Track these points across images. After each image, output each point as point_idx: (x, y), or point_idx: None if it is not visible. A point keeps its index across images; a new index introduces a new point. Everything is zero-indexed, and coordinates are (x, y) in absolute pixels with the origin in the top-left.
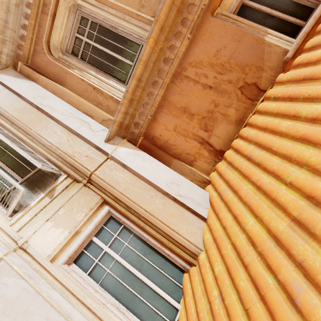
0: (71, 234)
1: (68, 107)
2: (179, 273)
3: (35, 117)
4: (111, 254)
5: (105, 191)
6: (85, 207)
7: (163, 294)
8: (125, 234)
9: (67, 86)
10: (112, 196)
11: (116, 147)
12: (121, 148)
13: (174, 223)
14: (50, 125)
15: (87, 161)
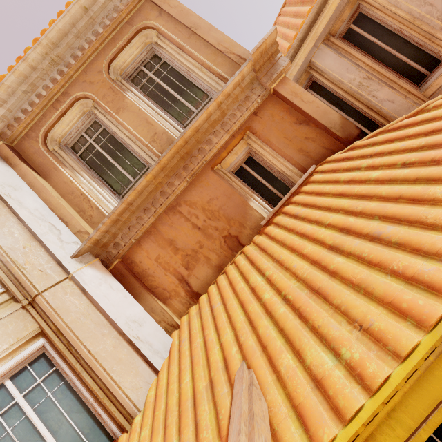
0: None
1: (43, 206)
2: None
3: None
4: (22, 407)
5: (47, 319)
6: (11, 336)
7: None
8: (54, 380)
9: (51, 182)
10: (54, 327)
11: (83, 266)
12: (88, 268)
13: (119, 372)
14: (9, 223)
15: (39, 277)
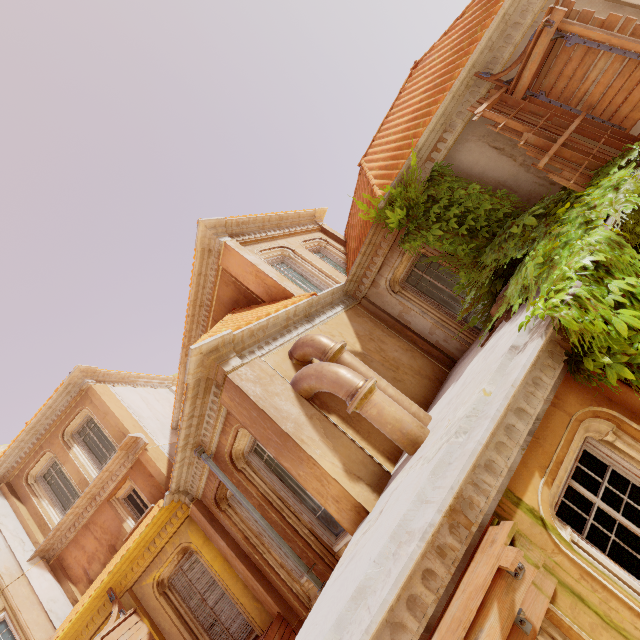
0: None
1: (19, 526)
2: None
3: None
4: None
5: (8, 601)
6: None
7: None
8: (7, 634)
9: (27, 506)
10: (11, 605)
11: (32, 566)
12: (35, 567)
13: (37, 630)
14: None
15: (8, 576)
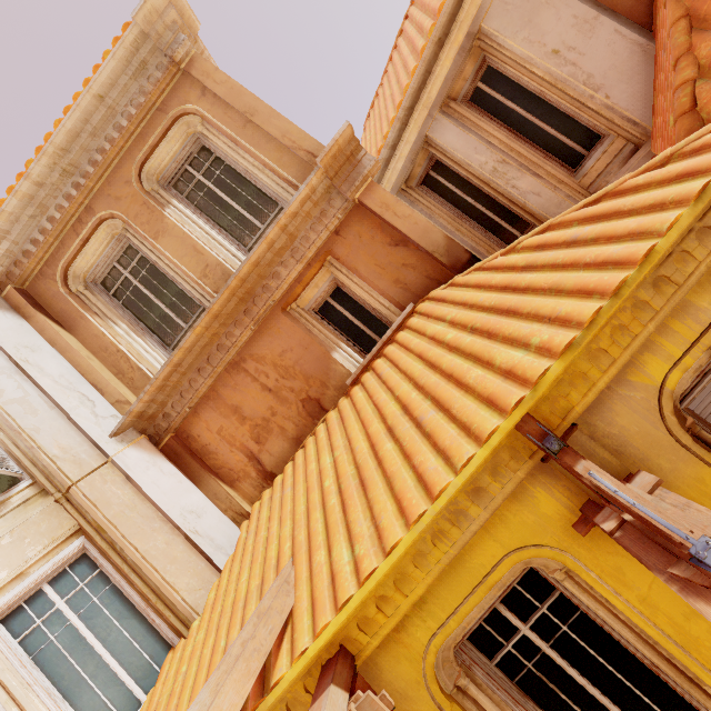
0: (12, 576)
1: (70, 370)
2: (163, 650)
3: (8, 381)
4: (65, 613)
5: (85, 514)
6: (46, 536)
7: (127, 678)
8: (99, 584)
9: (79, 335)
10: (95, 523)
11: (125, 447)
12: (132, 448)
13: (174, 572)
14: (30, 397)
15: (72, 464)
